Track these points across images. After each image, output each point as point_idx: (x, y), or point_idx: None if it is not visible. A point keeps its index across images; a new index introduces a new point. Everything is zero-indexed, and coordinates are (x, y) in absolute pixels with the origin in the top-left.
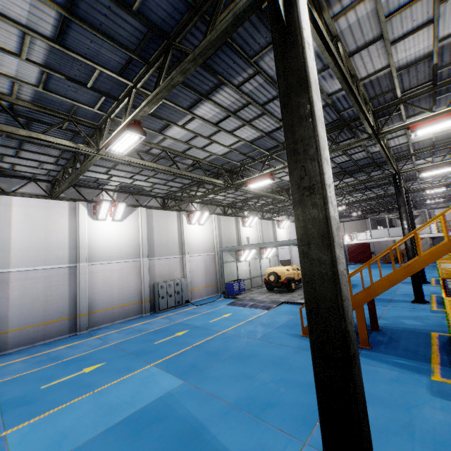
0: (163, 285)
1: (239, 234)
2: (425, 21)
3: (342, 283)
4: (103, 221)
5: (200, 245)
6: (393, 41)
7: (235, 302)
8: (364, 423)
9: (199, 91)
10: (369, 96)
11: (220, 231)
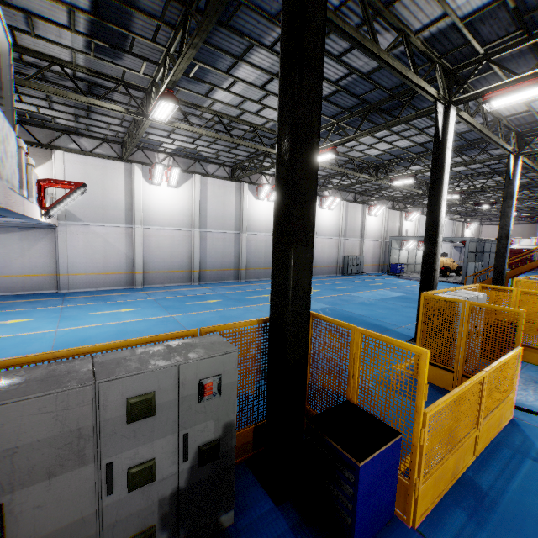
0: (351, 258)
1: (401, 226)
2: None
3: (507, 249)
4: (324, 209)
5: (373, 233)
6: None
7: (400, 277)
8: (504, 279)
9: None
10: None
11: (388, 223)
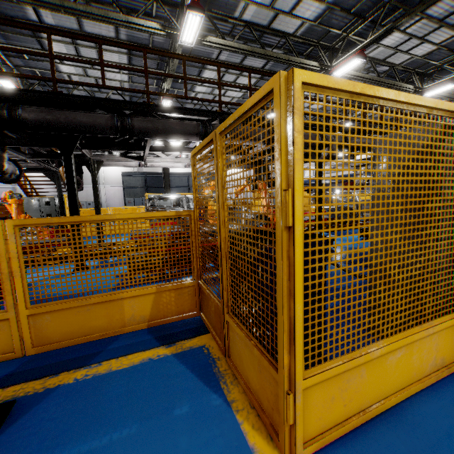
0: None
1: None
2: None
3: None
4: None
5: (118, 179)
6: None
7: None
8: None
9: None
10: None
11: (142, 168)
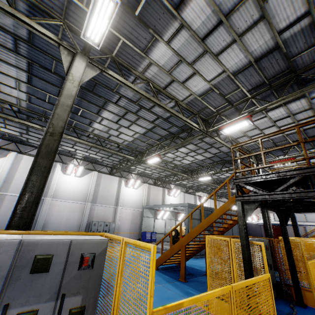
0: (96, 223)
1: (164, 200)
2: (193, 73)
3: (34, 173)
4: (69, 175)
5: (131, 202)
6: (183, 82)
7: None
8: None
9: (98, 105)
10: (196, 110)
11: (149, 195)
